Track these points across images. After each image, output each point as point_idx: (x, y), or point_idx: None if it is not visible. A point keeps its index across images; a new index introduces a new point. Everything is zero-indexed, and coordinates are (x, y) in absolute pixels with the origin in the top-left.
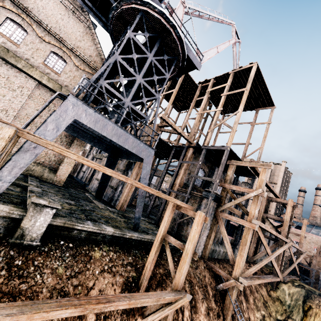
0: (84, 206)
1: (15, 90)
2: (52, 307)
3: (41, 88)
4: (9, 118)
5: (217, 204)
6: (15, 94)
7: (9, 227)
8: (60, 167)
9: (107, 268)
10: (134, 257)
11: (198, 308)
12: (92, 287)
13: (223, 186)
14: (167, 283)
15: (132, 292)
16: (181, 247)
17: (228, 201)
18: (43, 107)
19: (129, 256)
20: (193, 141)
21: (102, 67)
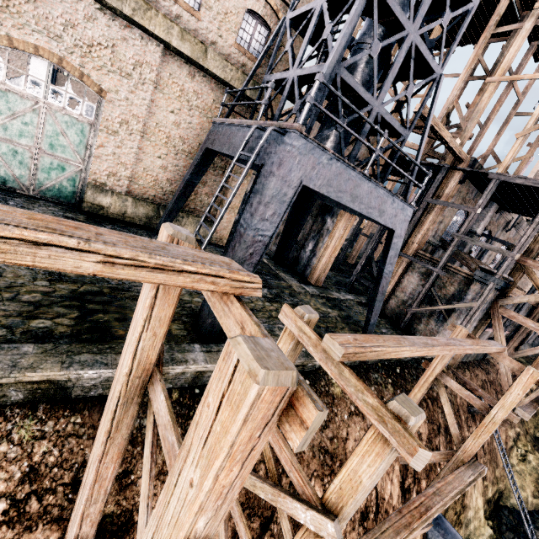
0: (282, 296)
1: (130, 74)
2: (392, 537)
3: (171, 59)
4: (133, 137)
5: (499, 293)
6: (132, 83)
7: None
8: None
9: (354, 408)
10: (376, 386)
11: (453, 443)
12: (347, 438)
13: (521, 263)
14: None
15: None
16: (473, 401)
17: None
18: (248, 167)
19: (370, 386)
20: (467, 156)
21: (345, 30)
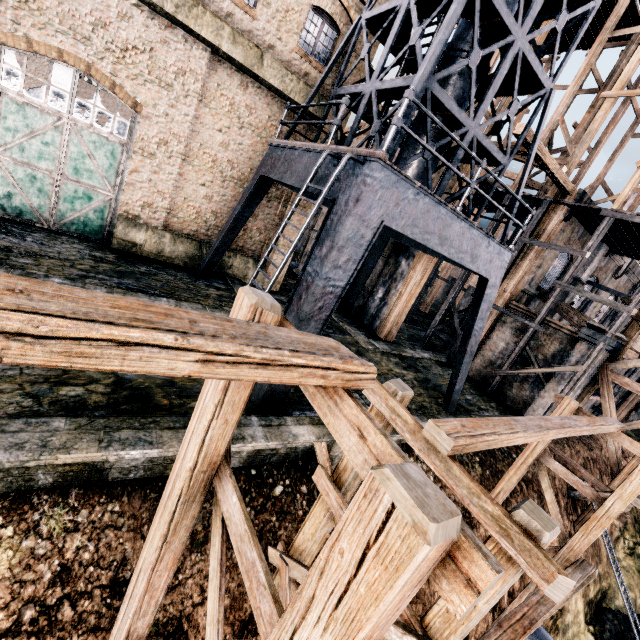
0: None
1: (171, 85)
2: None
3: (220, 66)
4: (173, 160)
5: (609, 355)
6: (173, 95)
7: (307, 451)
8: (274, 257)
9: None
10: (462, 465)
11: None
12: None
13: (638, 319)
14: (513, 504)
15: (472, 526)
16: (583, 489)
17: (610, 324)
18: (319, 203)
19: None
20: (575, 188)
21: (441, 36)
